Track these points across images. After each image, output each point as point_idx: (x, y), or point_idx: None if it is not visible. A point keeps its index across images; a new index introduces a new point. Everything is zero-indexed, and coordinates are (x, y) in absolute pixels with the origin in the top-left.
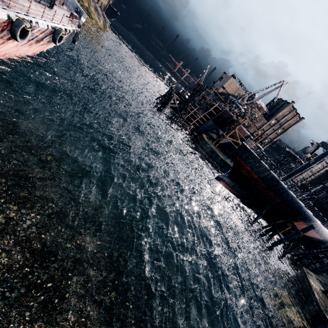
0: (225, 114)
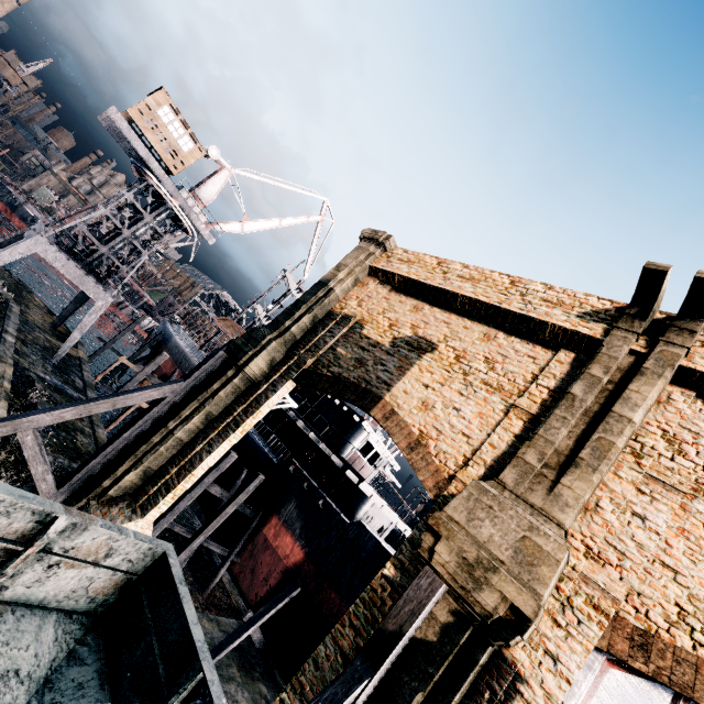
0: None
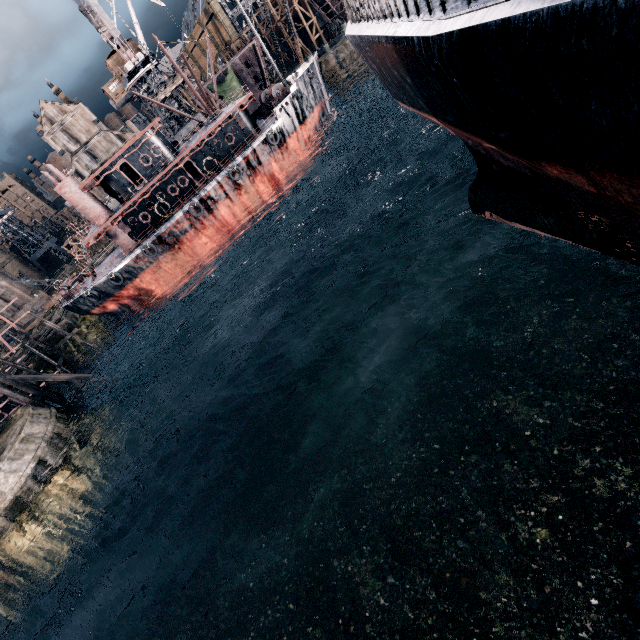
0: None
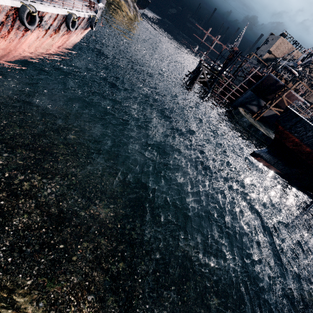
0: (268, 80)
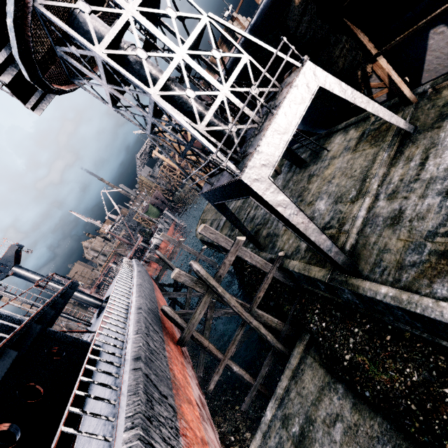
0: None
